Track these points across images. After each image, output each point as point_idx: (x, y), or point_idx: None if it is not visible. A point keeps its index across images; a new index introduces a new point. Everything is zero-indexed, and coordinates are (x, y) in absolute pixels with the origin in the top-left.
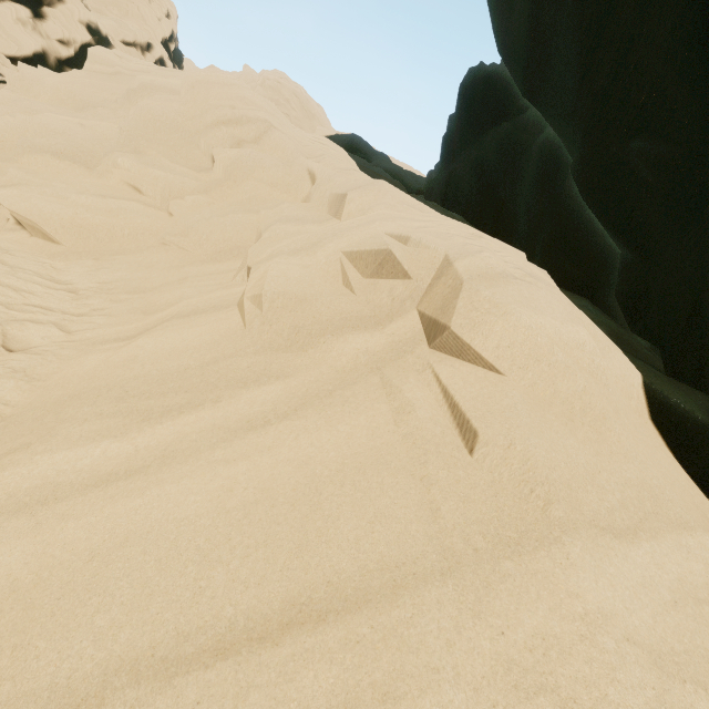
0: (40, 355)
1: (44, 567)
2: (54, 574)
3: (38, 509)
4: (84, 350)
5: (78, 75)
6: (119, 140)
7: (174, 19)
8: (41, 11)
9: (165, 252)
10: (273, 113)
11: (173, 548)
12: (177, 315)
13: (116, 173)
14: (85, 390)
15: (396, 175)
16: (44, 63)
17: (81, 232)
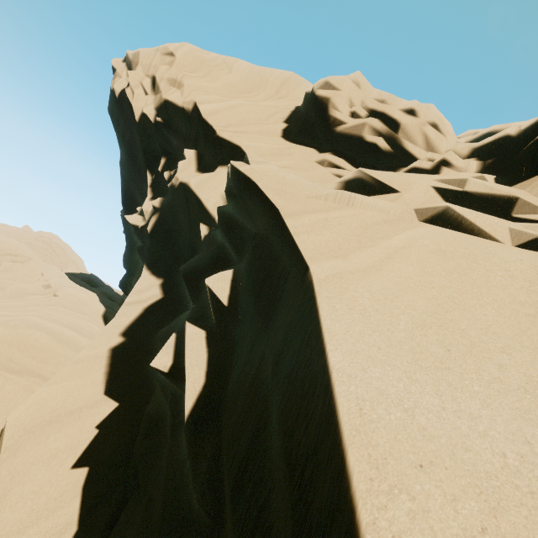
0: None
1: None
2: None
3: None
4: None
5: None
6: None
7: None
8: None
9: None
10: (34, 255)
11: None
12: None
13: None
14: None
15: (109, 295)
16: None
17: None
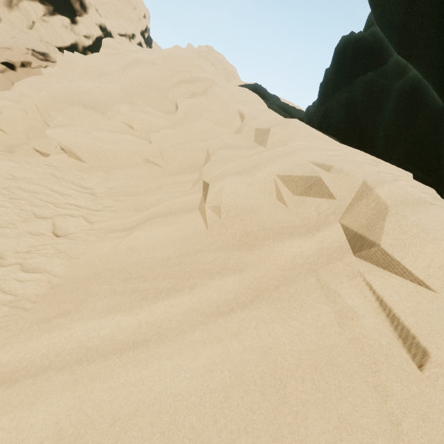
0: (75, 240)
1: (81, 423)
2: (88, 432)
3: (75, 367)
4: (101, 237)
5: (96, 56)
6: (120, 95)
7: (148, 18)
8: (75, 19)
9: (147, 167)
10: (214, 74)
11: (172, 423)
12: (159, 214)
13: (119, 116)
14: (103, 270)
15: (284, 109)
16: (76, 50)
17: (98, 154)
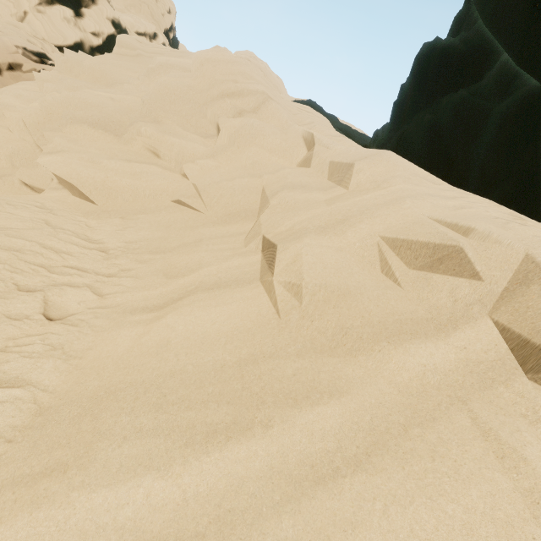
0: (76, 326)
1: None
2: None
3: None
4: (116, 320)
5: (108, 58)
6: (141, 111)
7: (173, 14)
8: (80, 11)
9: (180, 212)
10: (267, 86)
11: None
12: (201, 286)
13: (139, 140)
14: (121, 386)
15: (346, 133)
16: (81, 50)
17: (110, 193)
